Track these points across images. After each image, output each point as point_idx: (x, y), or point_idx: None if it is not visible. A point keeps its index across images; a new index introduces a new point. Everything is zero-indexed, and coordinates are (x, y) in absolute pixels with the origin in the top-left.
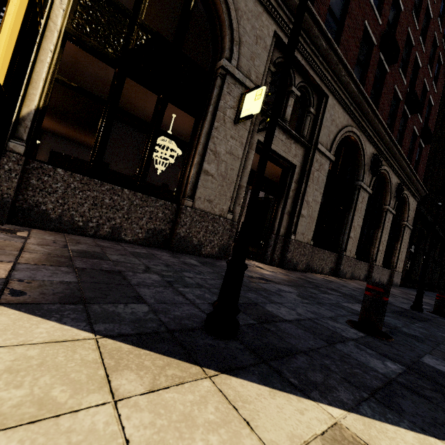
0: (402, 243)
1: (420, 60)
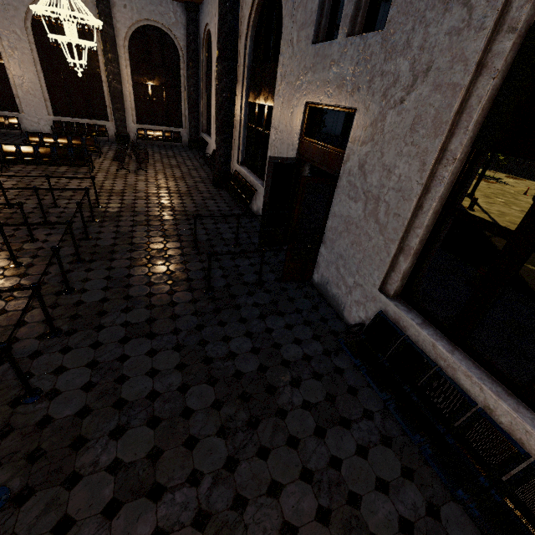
0: None
1: None
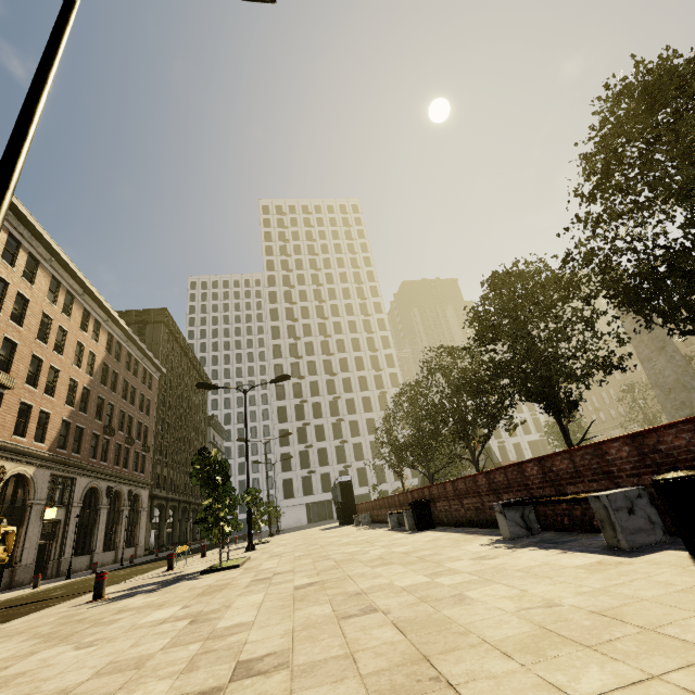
0: (141, 524)
1: (133, 413)
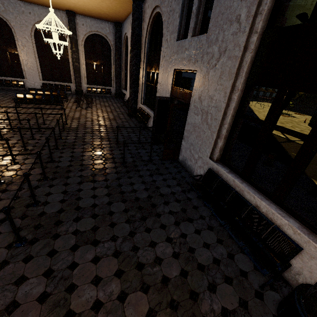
0: None
1: None
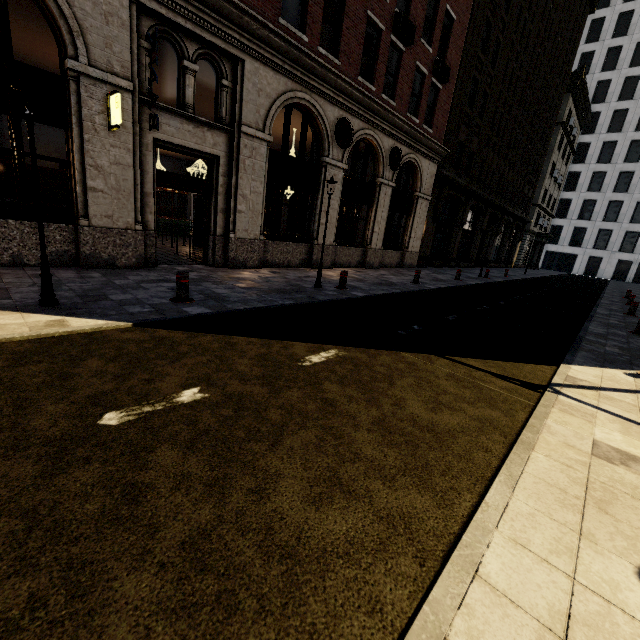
0: (415, 218)
1: None
